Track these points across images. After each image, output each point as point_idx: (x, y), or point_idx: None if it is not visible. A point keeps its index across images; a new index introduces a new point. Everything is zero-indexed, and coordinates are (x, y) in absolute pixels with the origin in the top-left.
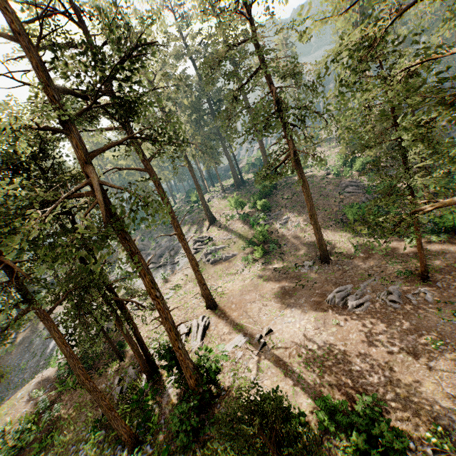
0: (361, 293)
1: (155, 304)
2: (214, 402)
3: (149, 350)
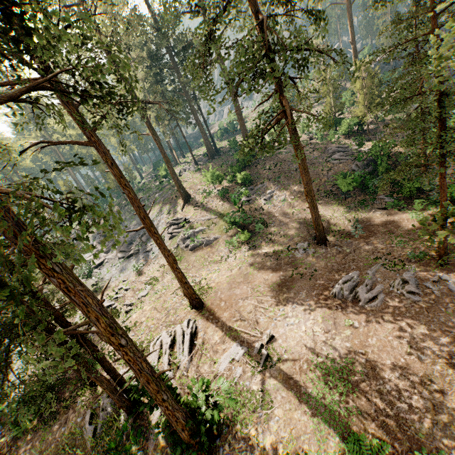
0: (371, 282)
1: (121, 355)
2: (215, 445)
3: (124, 386)
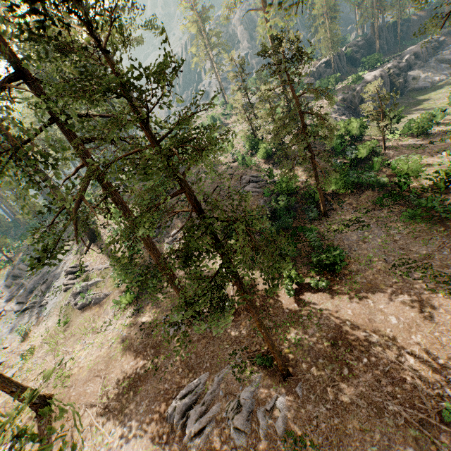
0: (211, 397)
1: None
2: None
3: None
